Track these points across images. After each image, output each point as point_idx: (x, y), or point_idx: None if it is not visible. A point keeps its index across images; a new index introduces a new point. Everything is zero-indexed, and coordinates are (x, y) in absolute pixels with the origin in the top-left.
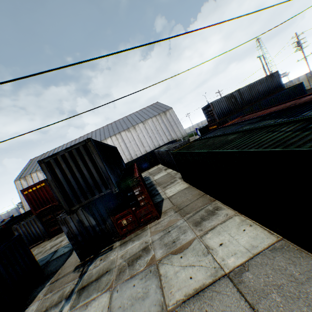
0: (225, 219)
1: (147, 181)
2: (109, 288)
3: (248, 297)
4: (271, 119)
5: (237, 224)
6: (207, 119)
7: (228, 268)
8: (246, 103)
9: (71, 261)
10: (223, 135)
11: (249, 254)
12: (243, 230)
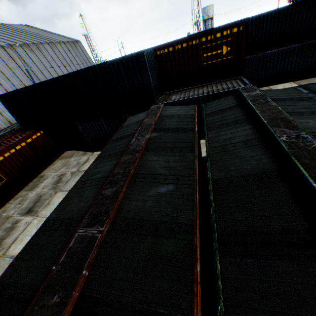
0: None
1: None
2: None
3: None
4: None
5: None
6: None
7: None
8: None
9: None
10: None
11: None
12: None
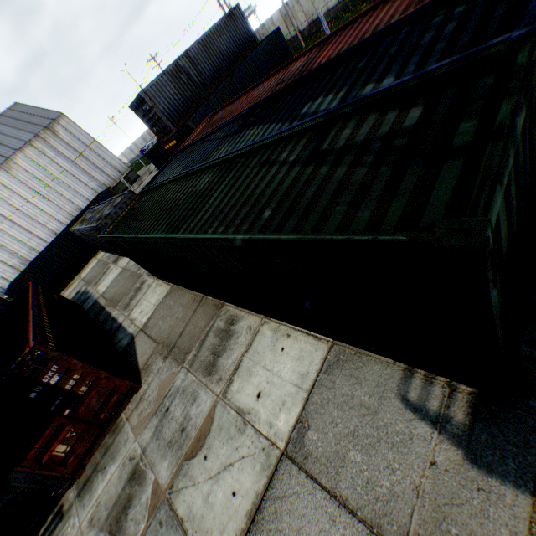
0: (251, 338)
1: (88, 303)
2: None
3: (323, 479)
4: (258, 124)
5: (270, 340)
6: (153, 130)
7: (282, 439)
8: (211, 82)
9: None
10: (188, 175)
11: (302, 394)
12: (282, 349)
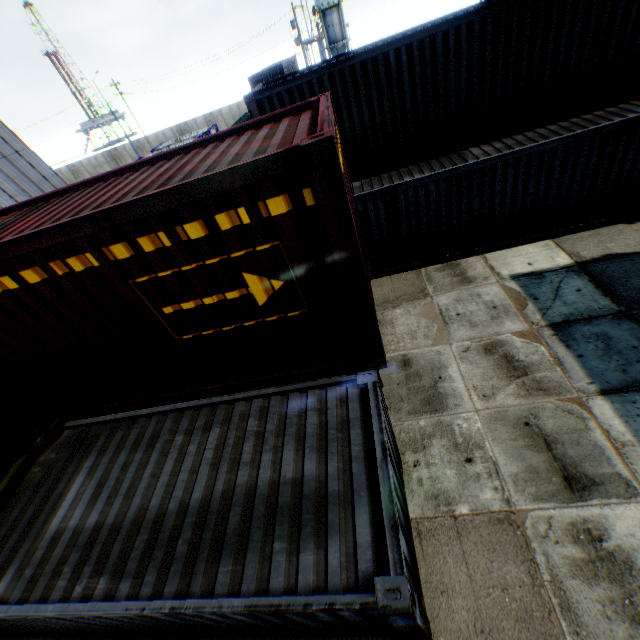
0: None
1: None
2: None
3: None
4: None
5: None
6: None
7: None
8: None
9: (636, 239)
10: None
11: None
12: None
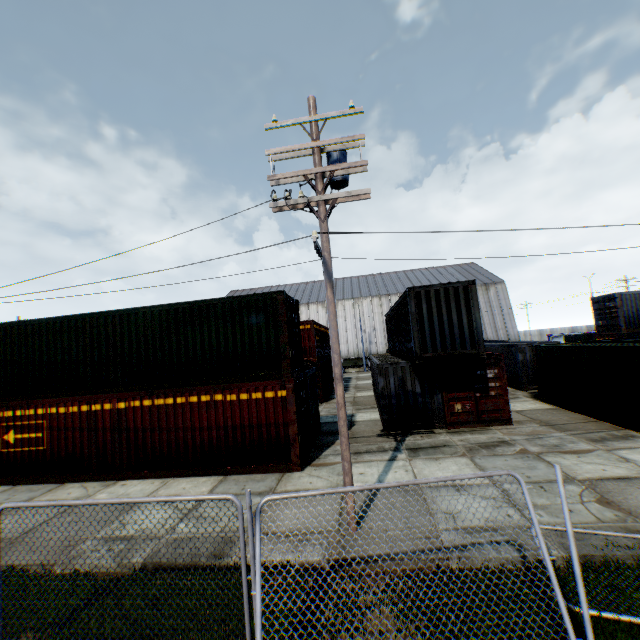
0: None
1: None
2: (463, 455)
3: None
4: None
5: None
6: (596, 322)
7: None
8: None
9: (363, 429)
10: None
11: None
12: None
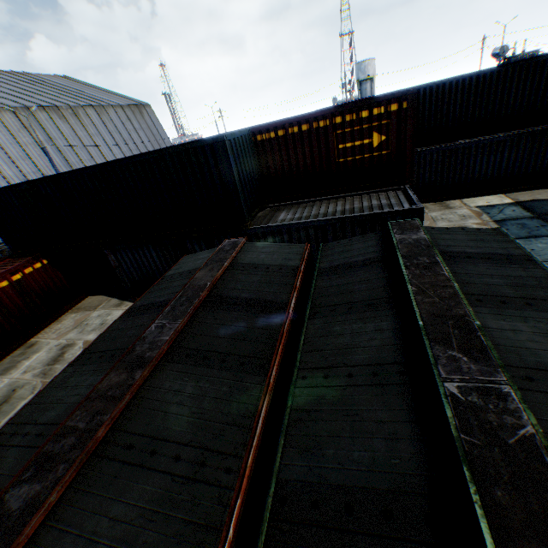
0: None
1: None
2: None
3: None
4: None
5: None
6: None
7: None
8: None
9: None
10: None
11: None
12: None
